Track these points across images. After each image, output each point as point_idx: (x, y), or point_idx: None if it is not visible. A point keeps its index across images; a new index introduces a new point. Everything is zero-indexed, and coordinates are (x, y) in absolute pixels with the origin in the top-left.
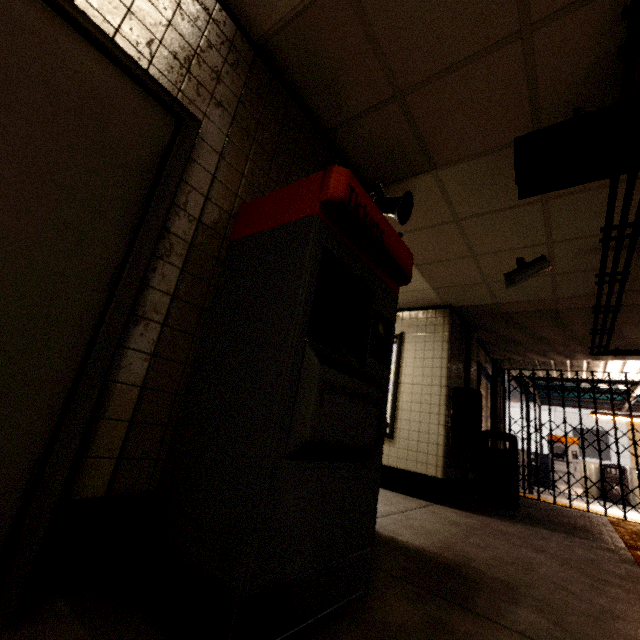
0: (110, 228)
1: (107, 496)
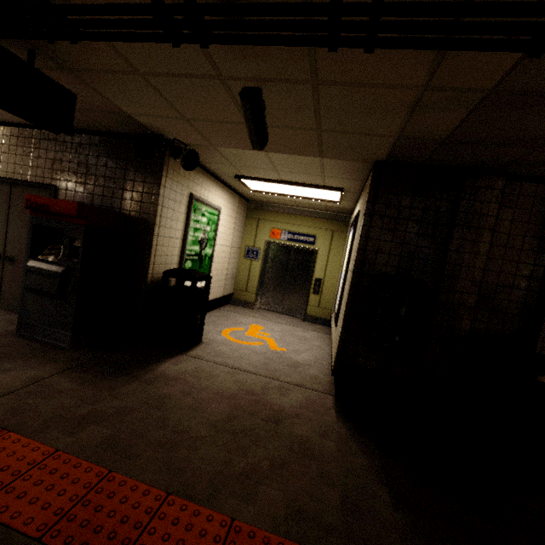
0: None
1: None
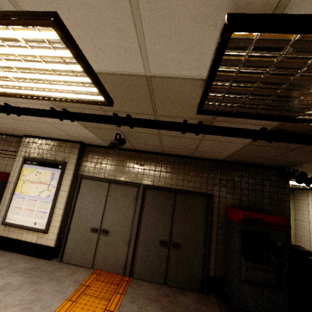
0: (202, 225)
1: (214, 276)
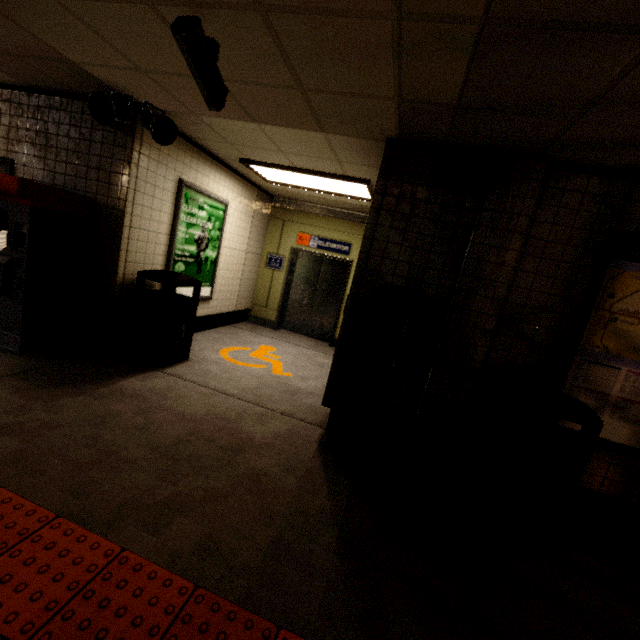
0: None
1: None
